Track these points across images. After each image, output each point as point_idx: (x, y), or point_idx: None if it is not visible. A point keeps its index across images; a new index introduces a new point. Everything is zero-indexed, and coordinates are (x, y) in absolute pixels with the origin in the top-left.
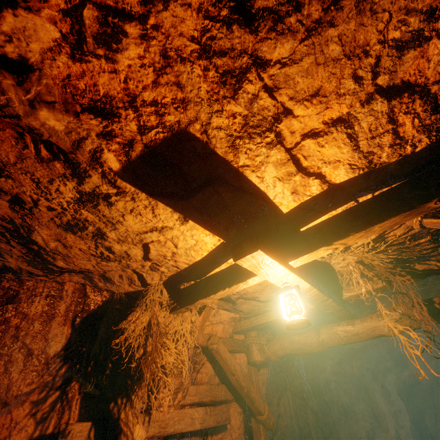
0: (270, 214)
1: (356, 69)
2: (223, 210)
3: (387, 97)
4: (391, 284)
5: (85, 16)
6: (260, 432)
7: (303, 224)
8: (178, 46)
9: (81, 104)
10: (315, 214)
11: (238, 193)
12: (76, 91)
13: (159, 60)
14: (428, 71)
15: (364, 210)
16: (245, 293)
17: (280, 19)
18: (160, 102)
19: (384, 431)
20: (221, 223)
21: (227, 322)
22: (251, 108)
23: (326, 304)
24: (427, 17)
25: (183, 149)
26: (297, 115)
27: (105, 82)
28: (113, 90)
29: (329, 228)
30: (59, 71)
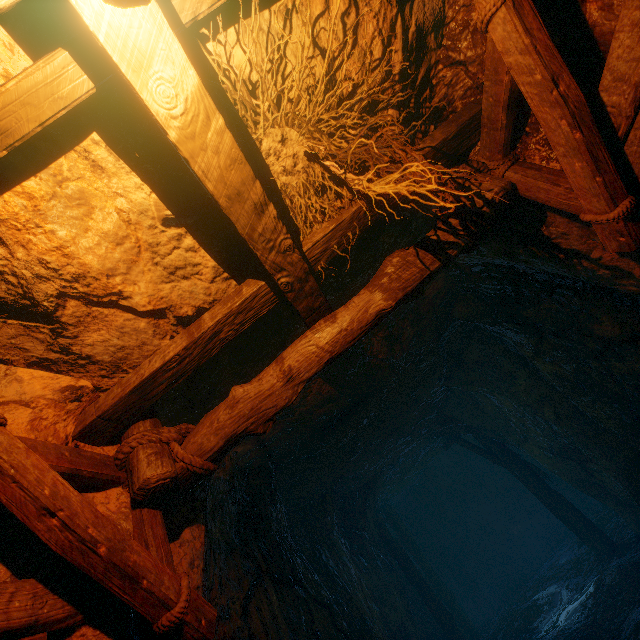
0: None
1: None
2: None
3: None
4: (369, 202)
5: None
6: None
7: None
8: None
9: None
10: None
11: None
12: None
13: None
14: None
15: None
16: (78, 276)
17: None
18: None
19: (429, 599)
20: None
21: (50, 400)
22: None
23: (269, 232)
24: None
25: None
26: None
27: None
28: None
29: None
30: None
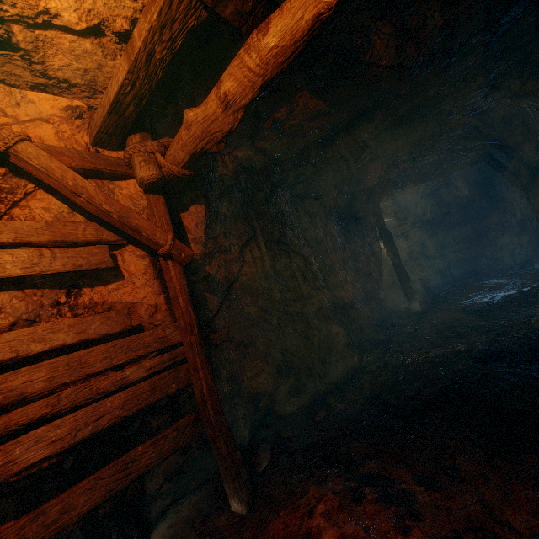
0: None
1: None
2: None
3: None
4: None
5: None
6: (170, 269)
7: None
8: None
9: None
10: None
11: None
12: None
13: None
14: None
15: None
16: None
17: None
18: None
19: (397, 266)
20: None
21: (61, 118)
22: None
23: None
24: None
25: None
26: None
27: None
28: None
29: None
30: None
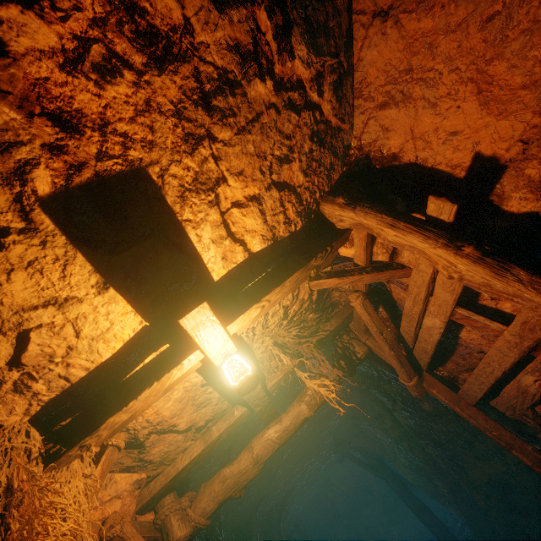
0: (203, 281)
1: (261, 166)
2: (155, 274)
3: (278, 189)
4: (301, 360)
5: (93, 48)
6: None
7: (230, 296)
8: (160, 102)
9: (44, 107)
10: (239, 285)
11: (176, 252)
12: (47, 94)
13: (142, 104)
14: (294, 179)
15: (276, 272)
16: (159, 422)
17: (225, 117)
18: (131, 136)
19: None
20: (149, 293)
21: (129, 491)
22: (202, 167)
23: (256, 394)
24: (289, 150)
25: (135, 188)
26: (230, 185)
27: (84, 99)
28: (89, 109)
29: (255, 290)
30: (38, 70)
